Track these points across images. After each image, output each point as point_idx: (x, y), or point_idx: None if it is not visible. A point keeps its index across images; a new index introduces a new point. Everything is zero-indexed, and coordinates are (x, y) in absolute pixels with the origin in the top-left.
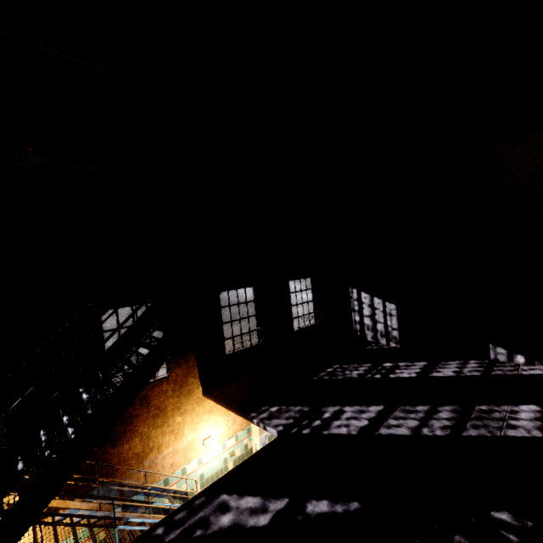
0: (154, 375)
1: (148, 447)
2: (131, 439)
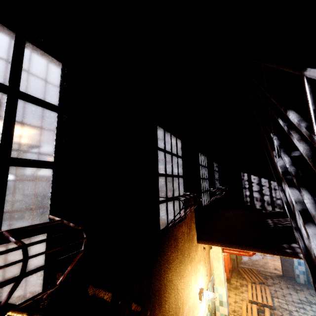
0: (180, 213)
1: (177, 305)
2: (169, 294)
